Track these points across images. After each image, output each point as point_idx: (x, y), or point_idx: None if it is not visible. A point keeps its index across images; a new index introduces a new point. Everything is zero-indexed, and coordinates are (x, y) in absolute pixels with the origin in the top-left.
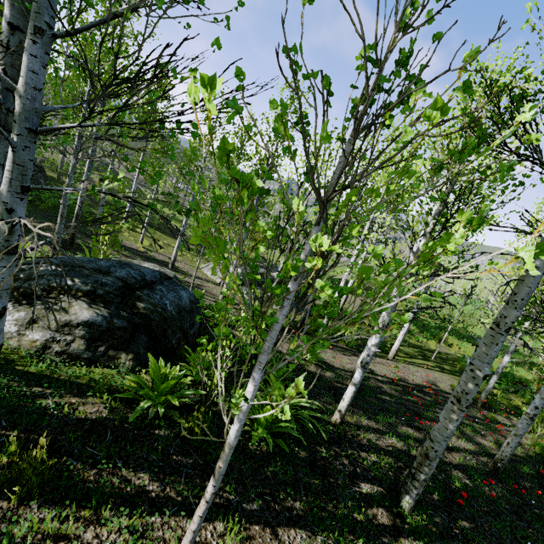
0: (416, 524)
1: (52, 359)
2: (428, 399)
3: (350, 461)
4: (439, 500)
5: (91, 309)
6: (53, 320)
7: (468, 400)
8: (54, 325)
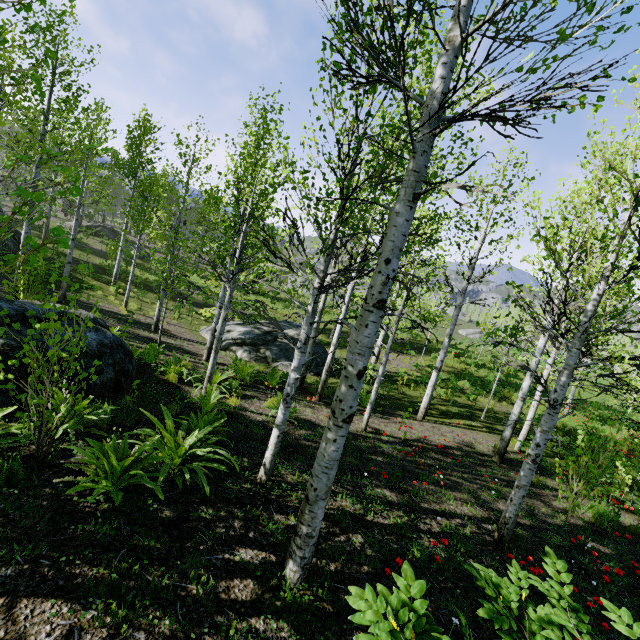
0: (290, 598)
1: None
2: (448, 461)
3: (246, 524)
4: (370, 572)
5: None
6: None
7: (344, 410)
8: None
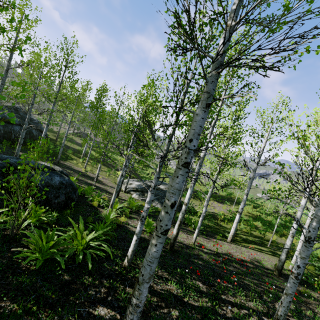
0: None
1: None
2: (243, 270)
3: (108, 291)
4: None
5: None
6: None
7: (162, 226)
8: None
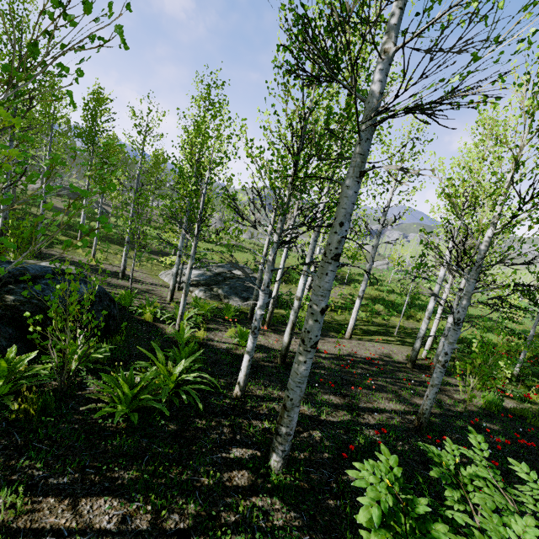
0: (278, 481)
1: None
2: (373, 370)
3: (232, 430)
4: (330, 458)
5: None
6: None
7: (311, 339)
8: None
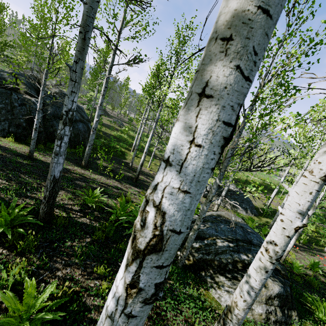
0: None
1: None
2: None
3: None
4: None
5: (275, 283)
6: (263, 296)
7: None
8: (264, 300)
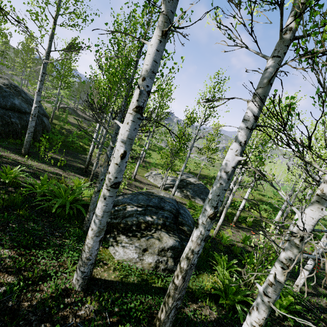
0: None
1: (161, 274)
2: None
3: (325, 323)
4: None
5: (171, 238)
6: (156, 248)
7: None
8: (157, 251)
